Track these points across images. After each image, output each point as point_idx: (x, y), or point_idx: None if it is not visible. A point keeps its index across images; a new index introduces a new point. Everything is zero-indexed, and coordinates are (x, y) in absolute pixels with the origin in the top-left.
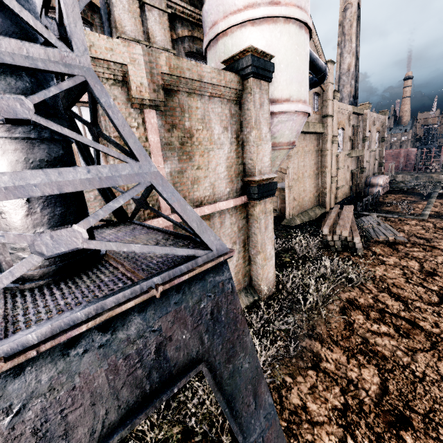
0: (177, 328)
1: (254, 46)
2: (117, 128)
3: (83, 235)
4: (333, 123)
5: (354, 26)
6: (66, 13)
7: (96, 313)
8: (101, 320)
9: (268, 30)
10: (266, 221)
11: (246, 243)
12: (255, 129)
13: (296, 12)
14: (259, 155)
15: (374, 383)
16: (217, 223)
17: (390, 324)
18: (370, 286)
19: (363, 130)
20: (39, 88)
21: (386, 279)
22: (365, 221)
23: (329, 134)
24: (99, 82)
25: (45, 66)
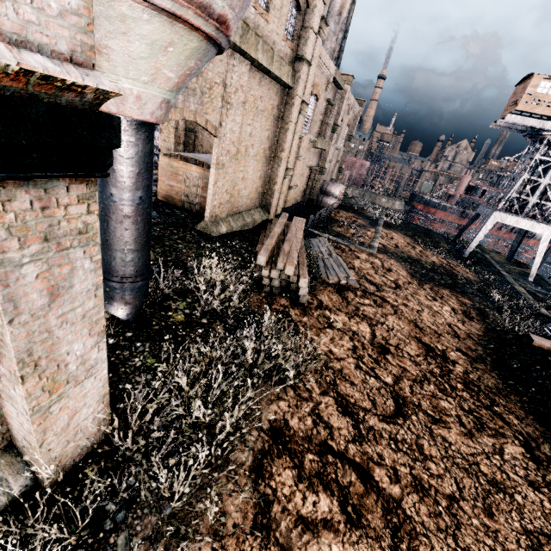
0: None
1: None
2: None
3: None
4: (308, 78)
5: None
6: None
7: None
8: None
9: None
10: (59, 268)
11: None
12: None
13: None
14: None
15: None
16: None
17: (333, 486)
18: (311, 380)
19: (337, 114)
20: None
21: (333, 360)
22: (315, 247)
23: (299, 95)
24: None
25: None
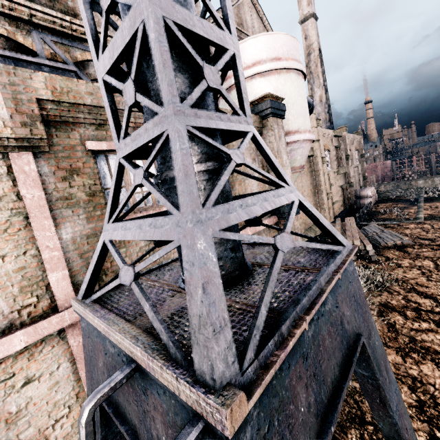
0: (344, 306)
1: (264, 92)
2: (273, 164)
3: (290, 237)
4: (320, 146)
5: (319, 66)
6: (242, 94)
7: (320, 289)
8: (327, 292)
9: (274, 79)
10: (296, 237)
11: None
12: (278, 157)
13: (294, 64)
14: None
15: (437, 377)
16: None
17: (428, 320)
18: (396, 288)
19: (345, 149)
20: (221, 142)
21: (408, 280)
22: (368, 230)
23: (319, 156)
24: (258, 135)
25: (238, 128)
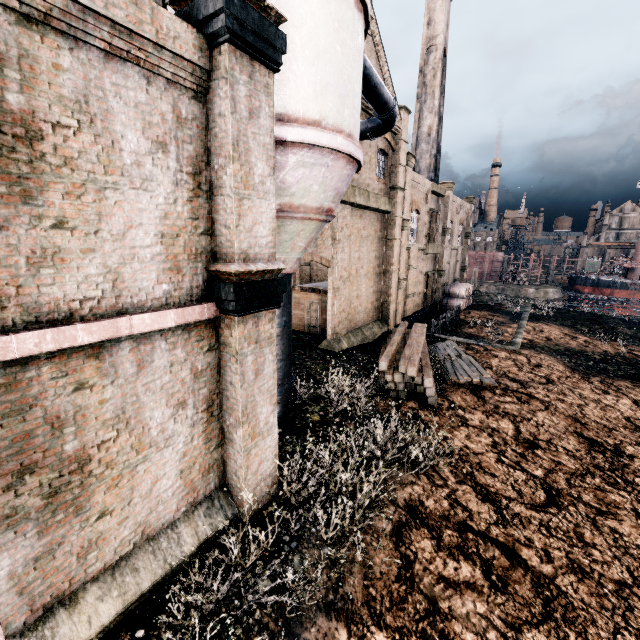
0: None
1: None
2: None
3: None
4: (404, 200)
5: (438, 77)
6: None
7: None
8: None
9: None
10: (260, 358)
11: (213, 402)
12: (234, 159)
13: None
14: (246, 219)
15: None
16: (125, 363)
17: (475, 558)
18: (445, 470)
19: (444, 218)
20: None
21: (469, 455)
22: (441, 350)
23: (399, 216)
24: None
25: None
